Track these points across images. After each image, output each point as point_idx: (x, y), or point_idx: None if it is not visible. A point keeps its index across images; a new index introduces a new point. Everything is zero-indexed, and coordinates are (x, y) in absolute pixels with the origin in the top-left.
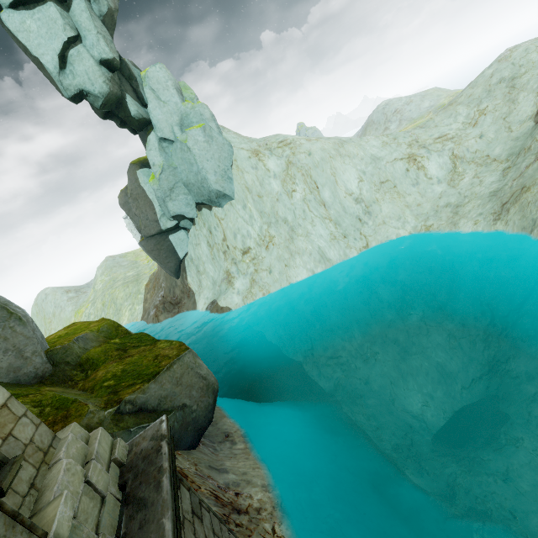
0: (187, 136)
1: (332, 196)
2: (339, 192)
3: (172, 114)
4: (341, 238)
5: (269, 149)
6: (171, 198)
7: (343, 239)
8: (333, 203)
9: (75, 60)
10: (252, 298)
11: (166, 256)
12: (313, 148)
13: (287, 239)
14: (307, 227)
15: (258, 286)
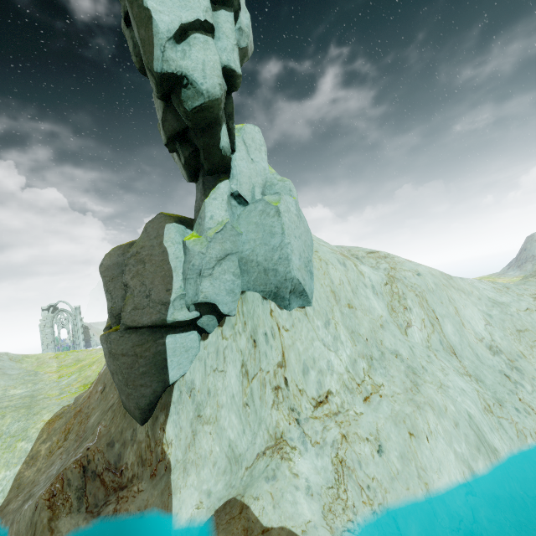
0: (280, 198)
1: (457, 335)
2: (466, 331)
3: (257, 175)
4: (497, 406)
5: (355, 256)
6: (213, 273)
7: (500, 408)
8: (461, 344)
9: (197, 44)
10: (347, 515)
11: (145, 372)
12: (419, 269)
13: (409, 389)
14: (436, 373)
15: (356, 481)
